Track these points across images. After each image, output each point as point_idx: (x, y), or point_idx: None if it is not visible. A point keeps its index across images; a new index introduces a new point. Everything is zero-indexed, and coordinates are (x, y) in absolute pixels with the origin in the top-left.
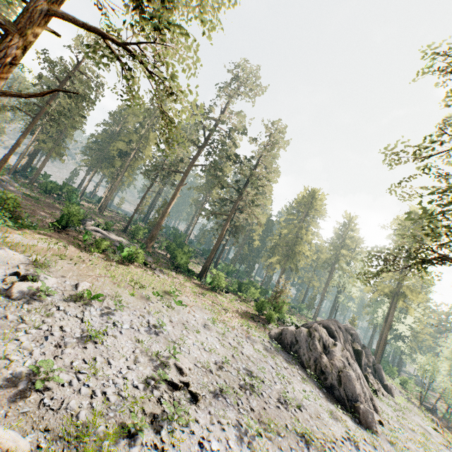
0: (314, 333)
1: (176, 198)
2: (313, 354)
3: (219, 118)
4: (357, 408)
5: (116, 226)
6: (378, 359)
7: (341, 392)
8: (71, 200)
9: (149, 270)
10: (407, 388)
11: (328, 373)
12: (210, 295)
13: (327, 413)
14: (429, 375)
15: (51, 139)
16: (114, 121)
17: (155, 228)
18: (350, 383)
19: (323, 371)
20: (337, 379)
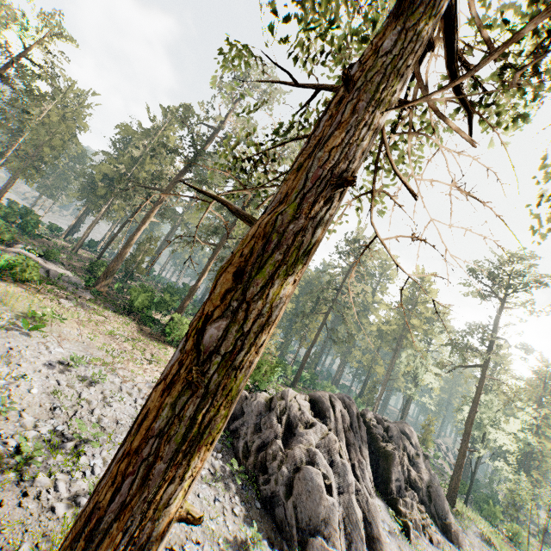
0: (277, 403)
1: (148, 221)
2: (261, 436)
3: (219, 126)
4: (308, 547)
5: (83, 265)
6: (457, 485)
7: (289, 510)
8: (27, 229)
9: (53, 297)
10: (519, 545)
11: (272, 472)
12: (149, 344)
13: (215, 545)
14: (547, 520)
15: (20, 158)
16: (116, 150)
17: (113, 260)
18: (309, 494)
19: (267, 468)
20: (288, 484)
